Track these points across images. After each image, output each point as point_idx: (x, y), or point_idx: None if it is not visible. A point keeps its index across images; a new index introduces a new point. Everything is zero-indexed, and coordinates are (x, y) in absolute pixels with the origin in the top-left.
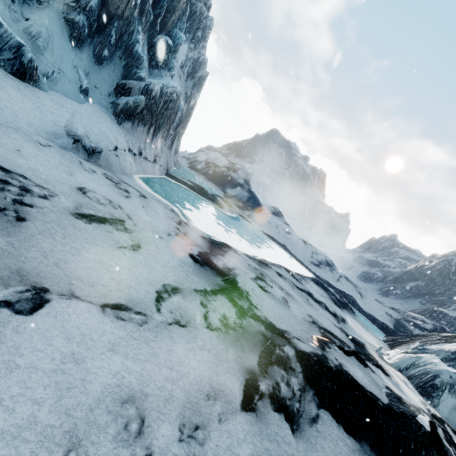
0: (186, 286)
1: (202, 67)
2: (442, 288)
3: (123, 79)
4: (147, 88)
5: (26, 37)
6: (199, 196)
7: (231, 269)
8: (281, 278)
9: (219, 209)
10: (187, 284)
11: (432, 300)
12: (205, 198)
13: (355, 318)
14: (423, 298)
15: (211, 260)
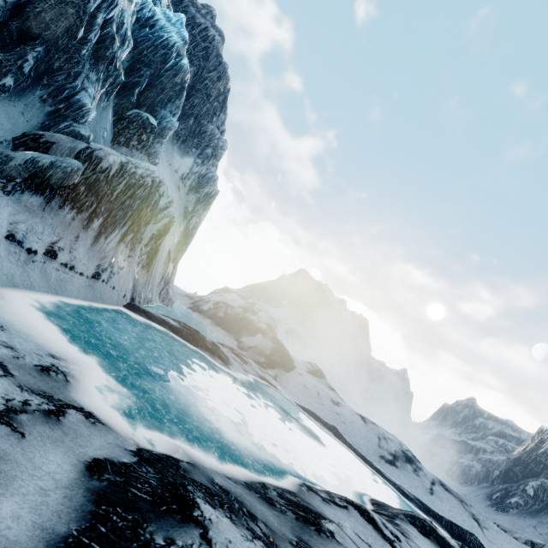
0: None
1: (211, 184)
2: None
3: (42, 130)
4: (90, 153)
5: None
6: (186, 344)
7: None
8: None
9: (222, 366)
10: None
11: None
12: (198, 347)
13: None
14: None
15: None
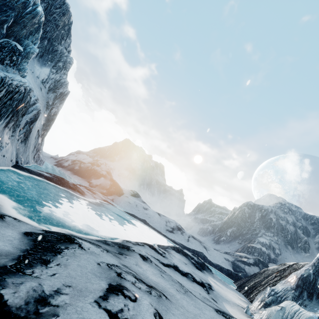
0: None
1: (64, 86)
2: (246, 229)
3: None
4: None
5: None
6: (57, 186)
7: (50, 297)
8: (147, 263)
9: (80, 196)
10: None
11: (244, 239)
12: (65, 187)
13: (214, 276)
14: (239, 239)
15: None
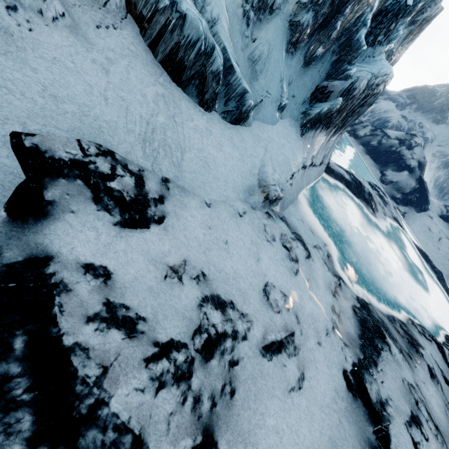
0: (339, 448)
1: None
2: None
3: (326, 79)
4: (350, 88)
5: (248, 64)
6: (353, 196)
7: (385, 405)
8: (433, 385)
9: (372, 215)
10: (339, 445)
11: None
12: (359, 199)
13: None
14: None
15: (365, 383)
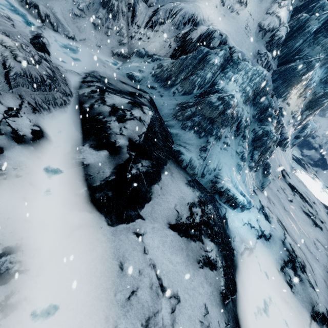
0: None
1: None
2: None
3: (298, 133)
4: (305, 134)
5: None
6: (298, 165)
7: None
8: None
9: (307, 173)
10: None
11: None
12: (301, 166)
13: None
14: None
15: None
